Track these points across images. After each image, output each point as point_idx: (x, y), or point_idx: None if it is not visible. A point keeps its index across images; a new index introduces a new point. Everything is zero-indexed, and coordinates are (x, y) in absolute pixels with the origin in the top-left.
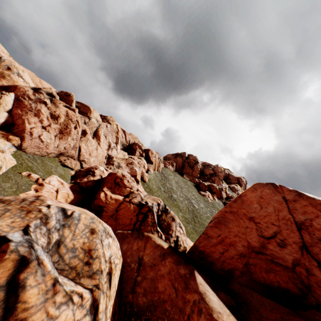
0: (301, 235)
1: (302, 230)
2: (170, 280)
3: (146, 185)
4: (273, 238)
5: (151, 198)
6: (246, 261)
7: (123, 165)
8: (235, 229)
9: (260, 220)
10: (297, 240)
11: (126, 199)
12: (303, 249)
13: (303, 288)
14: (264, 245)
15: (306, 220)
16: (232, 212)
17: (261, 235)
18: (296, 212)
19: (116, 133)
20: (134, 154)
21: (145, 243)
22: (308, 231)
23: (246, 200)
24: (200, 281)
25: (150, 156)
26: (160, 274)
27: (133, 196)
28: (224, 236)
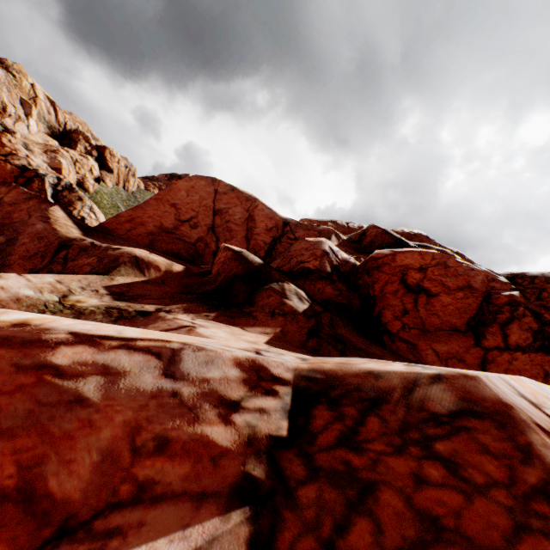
0: (214, 220)
1: (217, 216)
2: (28, 212)
3: (89, 196)
4: (189, 222)
5: (50, 171)
6: (154, 238)
7: (36, 150)
8: (153, 212)
9: (182, 207)
10: (209, 223)
11: (1, 158)
12: (211, 229)
13: (196, 255)
14: (178, 227)
15: (225, 209)
16: (157, 199)
17: (178, 219)
18: (221, 202)
19: (32, 99)
20: (74, 148)
21: (12, 190)
22: (222, 217)
23: (175, 189)
24: (56, 208)
25: (107, 158)
26: (20, 209)
27: (15, 158)
28: (137, 216)
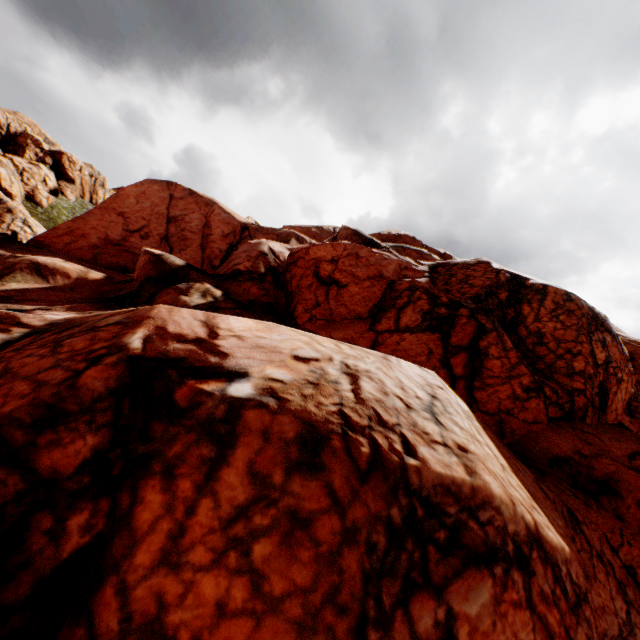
0: (168, 229)
1: (172, 224)
2: None
3: (42, 211)
4: (139, 232)
5: None
6: (99, 252)
7: None
8: (96, 223)
9: (131, 215)
10: (162, 233)
11: None
12: (164, 240)
13: None
14: (127, 238)
15: (182, 216)
16: (103, 208)
17: (127, 230)
18: (176, 209)
19: None
20: (22, 155)
21: None
22: (177, 225)
23: (123, 195)
24: None
25: (66, 166)
26: None
27: None
28: (77, 228)
